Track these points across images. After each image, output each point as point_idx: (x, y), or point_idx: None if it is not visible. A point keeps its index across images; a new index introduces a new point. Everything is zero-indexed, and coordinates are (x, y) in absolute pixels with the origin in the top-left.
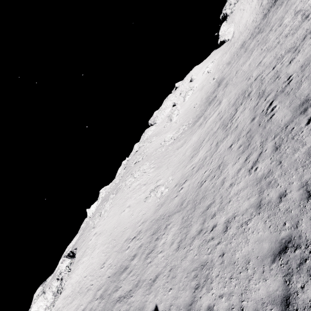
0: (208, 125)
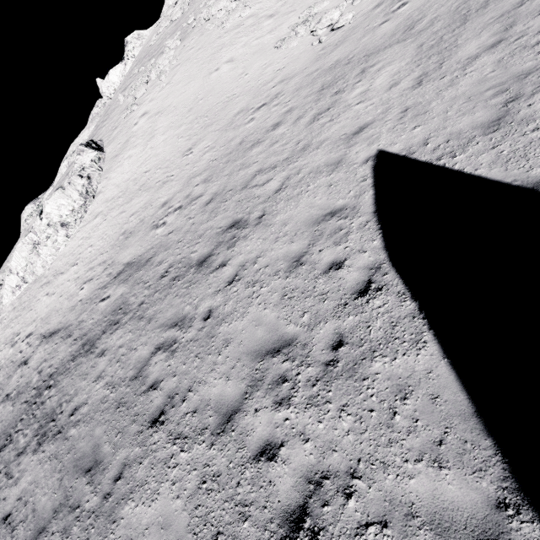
0: None
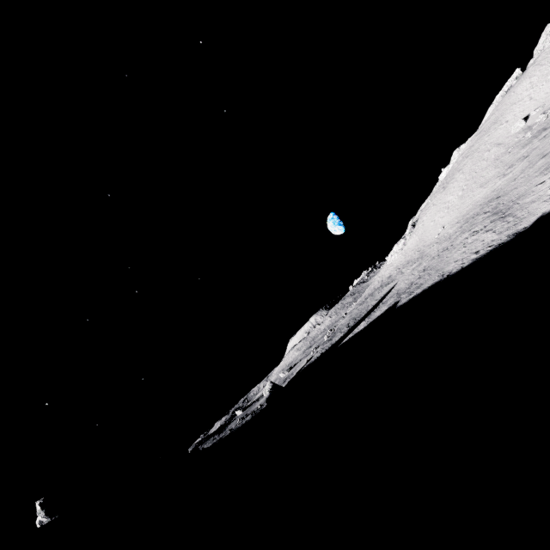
0: (488, 193)
